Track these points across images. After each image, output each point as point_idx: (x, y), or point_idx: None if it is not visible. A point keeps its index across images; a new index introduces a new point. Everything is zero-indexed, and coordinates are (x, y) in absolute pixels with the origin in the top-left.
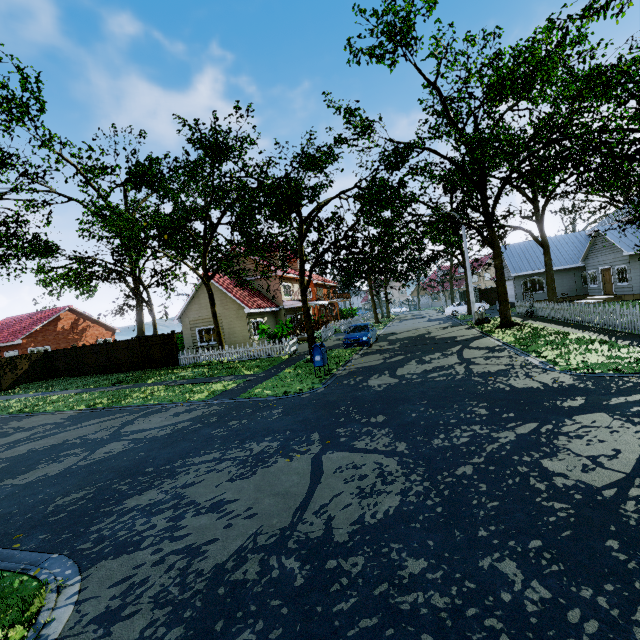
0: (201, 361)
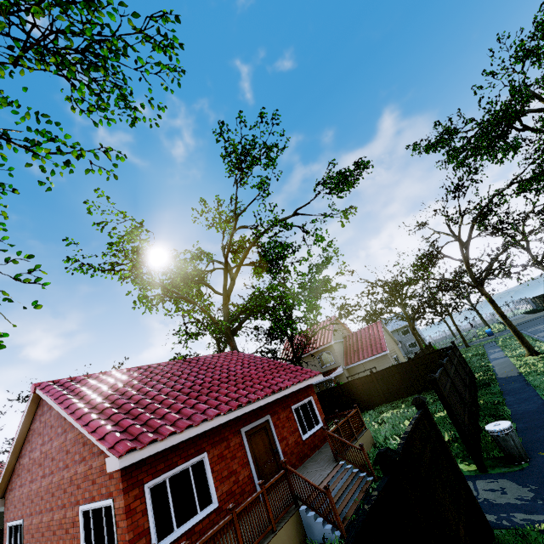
0: None
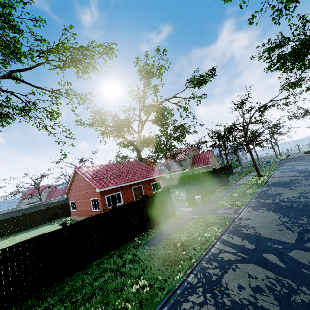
0: (235, 172)
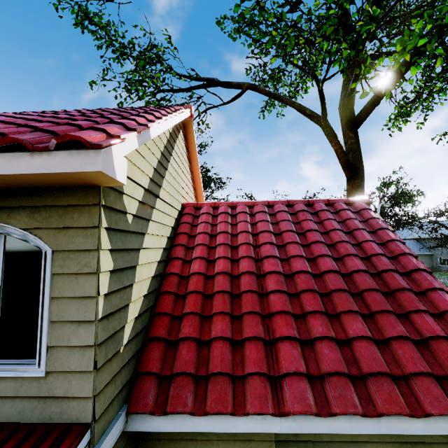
0: None
